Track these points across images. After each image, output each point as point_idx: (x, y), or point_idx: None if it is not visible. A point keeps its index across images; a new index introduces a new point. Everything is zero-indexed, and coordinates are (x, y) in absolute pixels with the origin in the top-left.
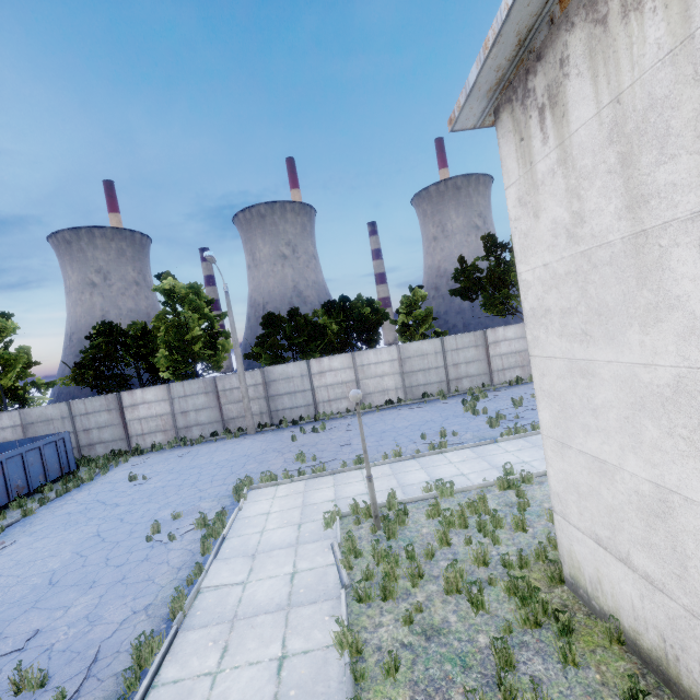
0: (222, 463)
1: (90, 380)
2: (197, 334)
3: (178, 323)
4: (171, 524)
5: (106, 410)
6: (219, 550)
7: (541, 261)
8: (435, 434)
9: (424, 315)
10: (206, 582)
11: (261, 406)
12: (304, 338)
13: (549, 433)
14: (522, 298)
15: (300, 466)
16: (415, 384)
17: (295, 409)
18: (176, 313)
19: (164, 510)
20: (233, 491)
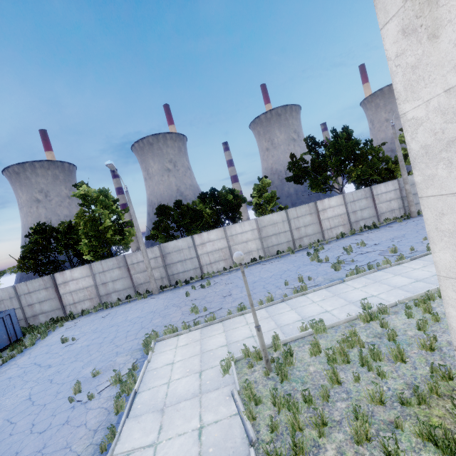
0: (134, 320)
1: (32, 267)
2: (108, 224)
3: (93, 218)
4: (91, 382)
5: (44, 288)
6: (131, 406)
7: (442, 88)
8: (294, 280)
9: (271, 196)
10: (118, 447)
11: (161, 272)
12: (188, 220)
13: (451, 274)
14: (407, 139)
15: (194, 317)
16: (270, 245)
17: (186, 272)
18: (91, 211)
19: (87, 367)
20: (143, 345)
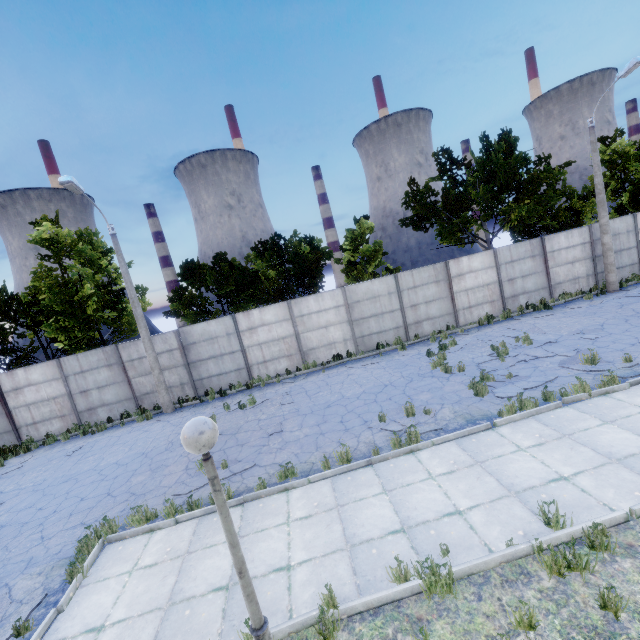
0: (107, 470)
1: None
2: (88, 292)
3: (66, 280)
4: None
5: None
6: None
7: None
8: (399, 411)
9: (373, 250)
10: None
11: (181, 375)
12: (231, 288)
13: None
14: None
15: (201, 481)
16: (366, 333)
17: (224, 375)
18: (63, 268)
19: None
20: (77, 551)
